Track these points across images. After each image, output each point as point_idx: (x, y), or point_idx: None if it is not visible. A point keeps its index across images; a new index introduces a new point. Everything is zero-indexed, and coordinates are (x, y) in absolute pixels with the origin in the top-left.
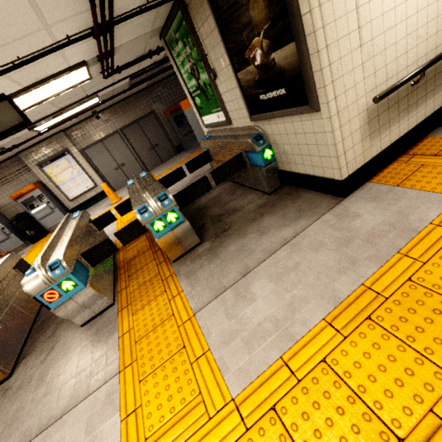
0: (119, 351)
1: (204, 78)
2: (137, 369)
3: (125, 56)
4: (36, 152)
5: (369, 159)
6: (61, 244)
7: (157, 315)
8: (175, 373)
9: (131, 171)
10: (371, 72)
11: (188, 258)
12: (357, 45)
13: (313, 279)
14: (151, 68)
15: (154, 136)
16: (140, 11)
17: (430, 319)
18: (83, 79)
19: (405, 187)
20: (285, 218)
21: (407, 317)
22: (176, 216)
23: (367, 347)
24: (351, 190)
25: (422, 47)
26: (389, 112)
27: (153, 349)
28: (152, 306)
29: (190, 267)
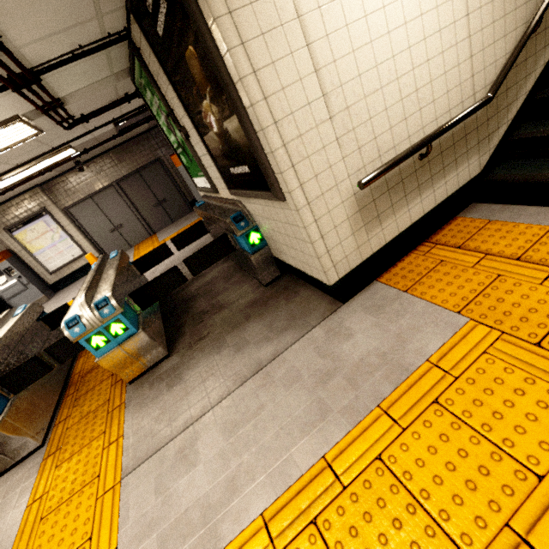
0: (18, 533)
1: (180, 135)
2: None
3: (88, 104)
4: (3, 213)
5: (368, 256)
6: None
7: (82, 473)
8: None
9: (132, 234)
10: (353, 148)
11: (147, 379)
12: (325, 116)
13: (271, 438)
14: (142, 110)
15: (161, 189)
16: (73, 57)
17: (386, 537)
18: (31, 134)
19: (413, 295)
20: (271, 328)
21: (359, 528)
22: (124, 327)
23: None
24: (352, 293)
25: (428, 111)
26: (391, 195)
27: (55, 536)
28: (82, 456)
29: (144, 395)
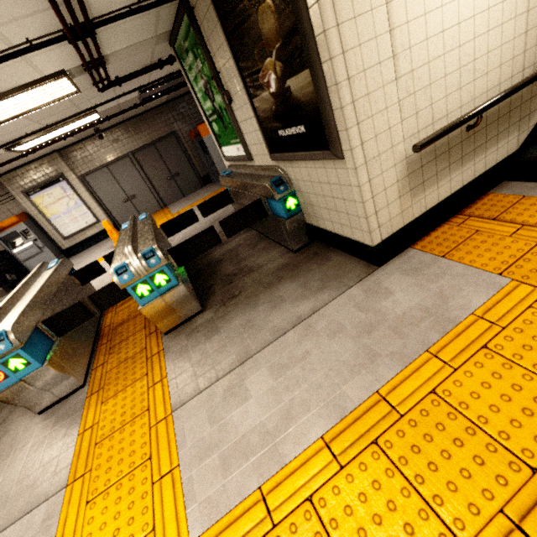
0: (74, 455)
1: (219, 100)
2: (88, 483)
3: (125, 66)
4: (22, 176)
5: (409, 221)
6: (19, 306)
7: (130, 407)
8: (130, 496)
9: (144, 205)
10: (411, 112)
11: (183, 331)
12: (391, 77)
13: (320, 377)
14: (167, 79)
15: (174, 163)
16: (130, 12)
17: (448, 453)
18: (69, 92)
19: (451, 259)
20: (306, 287)
21: (420, 446)
22: (167, 278)
23: (365, 484)
24: (387, 258)
25: (481, 82)
26: (437, 163)
27: (114, 457)
28: (127, 394)
29: (182, 344)
